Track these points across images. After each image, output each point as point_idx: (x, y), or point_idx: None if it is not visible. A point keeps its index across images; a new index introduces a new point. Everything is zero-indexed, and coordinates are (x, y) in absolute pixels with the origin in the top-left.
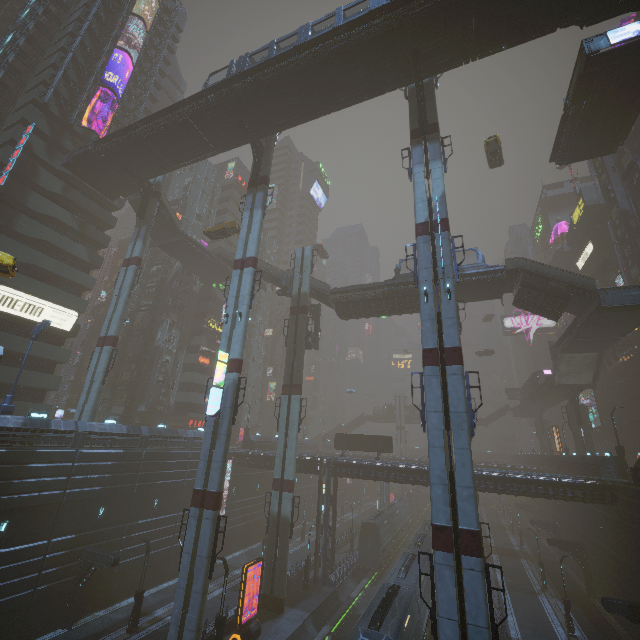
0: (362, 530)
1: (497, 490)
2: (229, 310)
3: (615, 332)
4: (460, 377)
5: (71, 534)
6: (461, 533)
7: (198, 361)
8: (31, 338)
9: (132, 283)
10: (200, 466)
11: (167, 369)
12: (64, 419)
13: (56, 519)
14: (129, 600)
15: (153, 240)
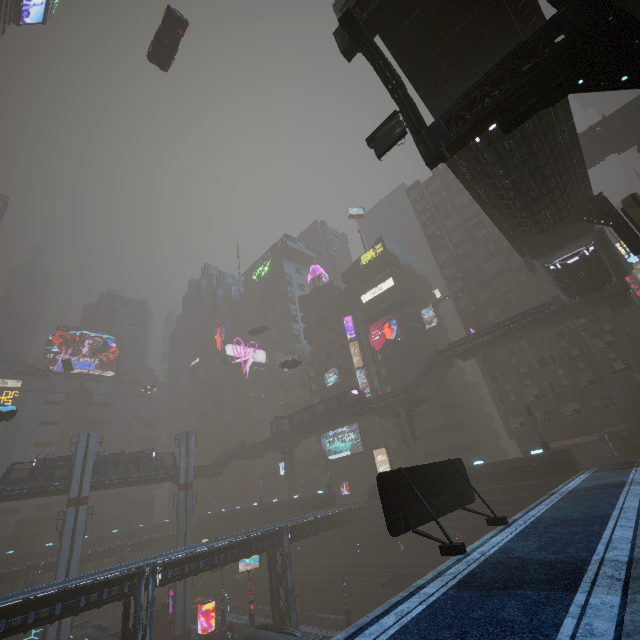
0: None
1: None
2: None
3: (525, 335)
4: None
5: None
6: None
7: None
8: None
9: None
10: None
11: None
12: None
13: None
14: None
15: None
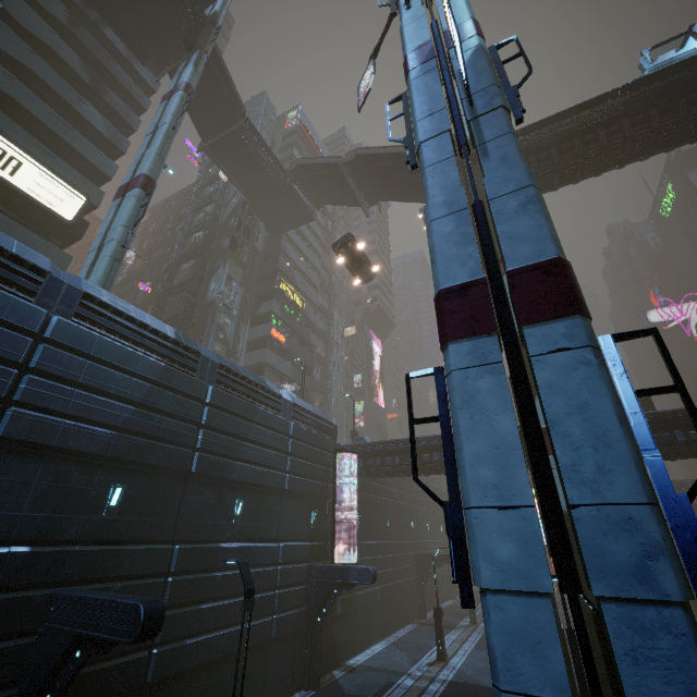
0: None
1: None
2: None
3: None
4: None
5: (18, 546)
6: None
7: (270, 334)
8: None
9: (178, 112)
10: (442, 231)
11: (226, 337)
12: None
13: None
14: None
15: (203, 140)
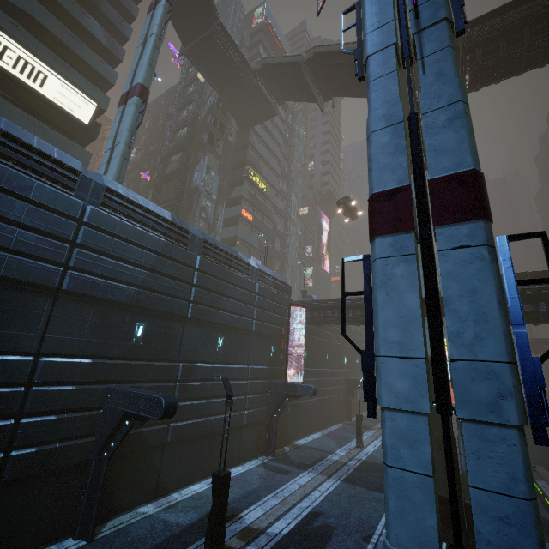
0: None
1: None
2: None
3: None
4: None
5: (84, 358)
6: None
7: (241, 214)
8: None
9: (162, 22)
10: (379, 142)
11: (208, 216)
12: None
13: (50, 320)
14: (192, 488)
15: (183, 44)
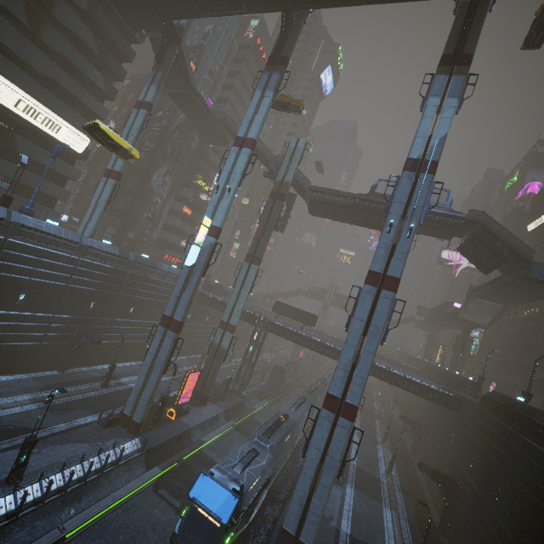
0: (274, 370)
1: (380, 377)
2: (221, 182)
3: (527, 296)
4: (390, 301)
5: (69, 315)
6: (345, 404)
7: (182, 210)
8: (51, 156)
9: (141, 127)
10: (171, 299)
11: (156, 209)
12: (68, 224)
13: (60, 302)
14: (104, 366)
15: (165, 86)
